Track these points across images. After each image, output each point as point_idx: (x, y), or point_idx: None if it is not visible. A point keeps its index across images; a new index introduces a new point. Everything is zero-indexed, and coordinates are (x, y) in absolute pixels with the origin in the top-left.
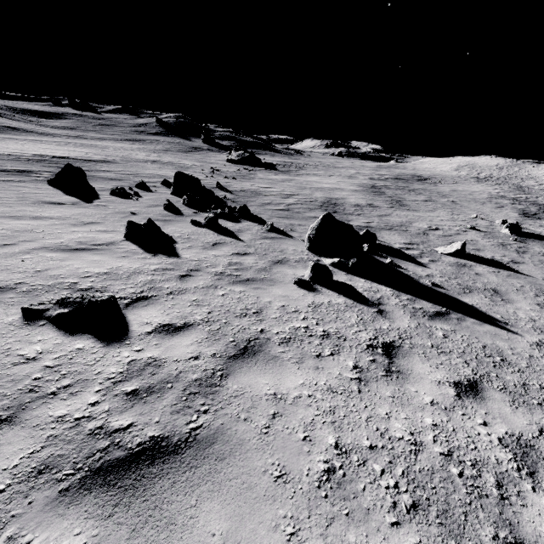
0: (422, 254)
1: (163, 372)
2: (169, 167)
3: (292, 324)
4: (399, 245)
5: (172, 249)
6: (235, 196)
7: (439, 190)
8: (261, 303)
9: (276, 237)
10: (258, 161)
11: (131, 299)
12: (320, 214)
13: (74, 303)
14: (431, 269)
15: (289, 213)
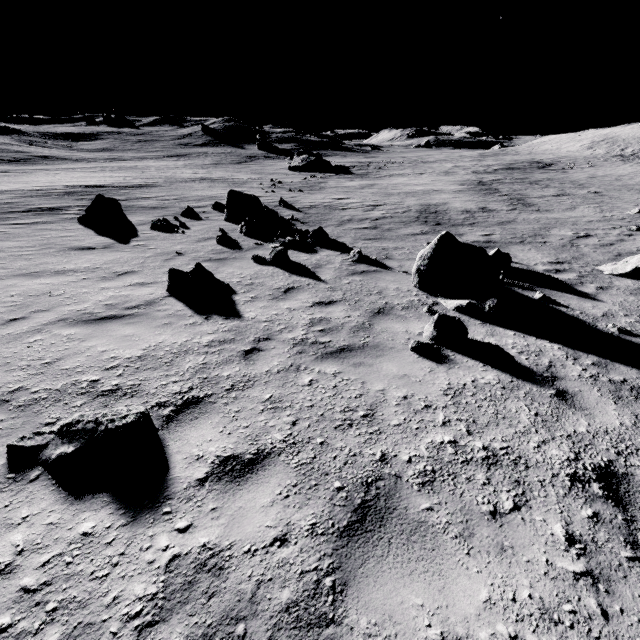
0: (581, 278)
1: (228, 588)
2: (221, 184)
3: (429, 436)
4: (543, 266)
5: (231, 304)
6: (304, 215)
7: (572, 179)
8: (370, 394)
9: (368, 271)
10: (328, 165)
11: (174, 406)
12: (420, 229)
13: (84, 433)
14: (606, 304)
15: (378, 232)
